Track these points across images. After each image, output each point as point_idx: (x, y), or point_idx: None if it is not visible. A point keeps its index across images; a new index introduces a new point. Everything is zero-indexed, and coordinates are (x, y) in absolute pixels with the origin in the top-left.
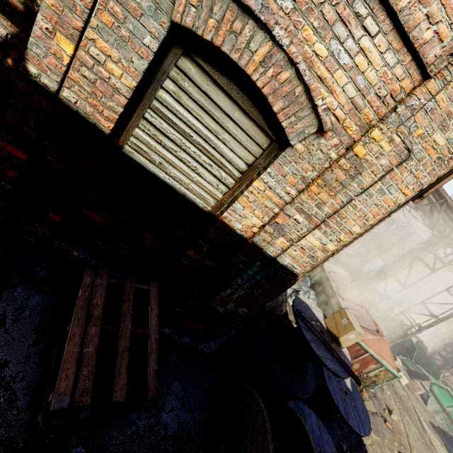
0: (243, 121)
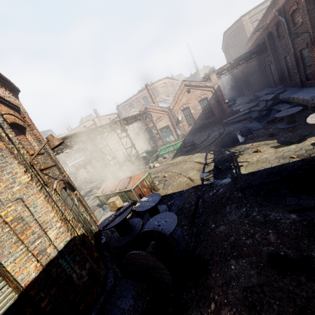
0: None
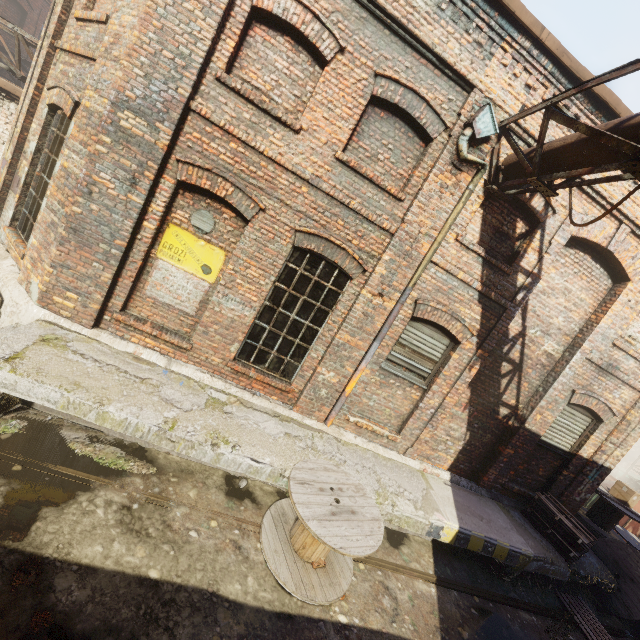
0: (582, 416)
